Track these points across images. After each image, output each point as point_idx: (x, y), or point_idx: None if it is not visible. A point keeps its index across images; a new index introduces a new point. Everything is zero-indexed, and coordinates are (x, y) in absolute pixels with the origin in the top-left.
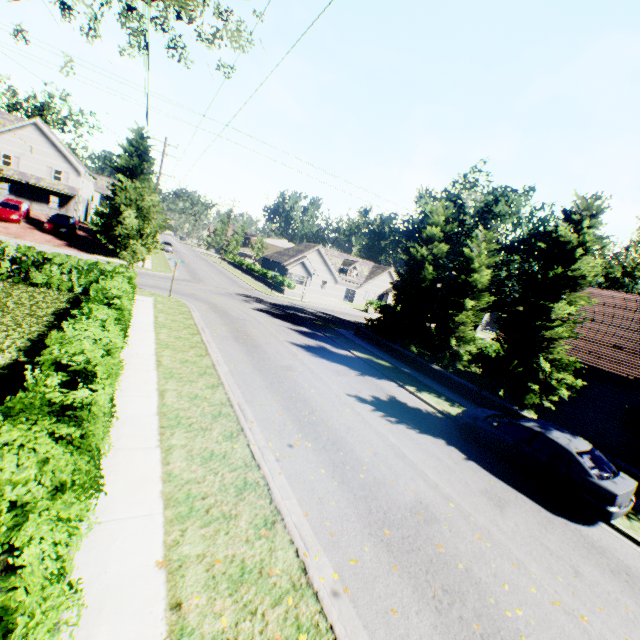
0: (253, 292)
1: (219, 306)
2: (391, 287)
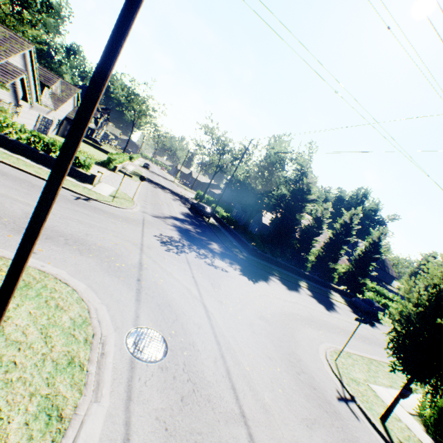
0: (120, 216)
1: (291, 314)
2: (73, 112)
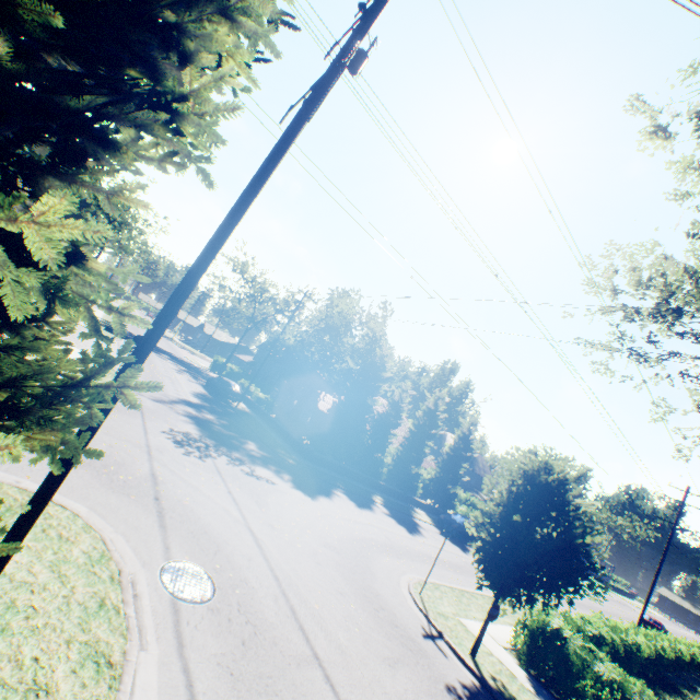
0: None
1: (364, 539)
2: None
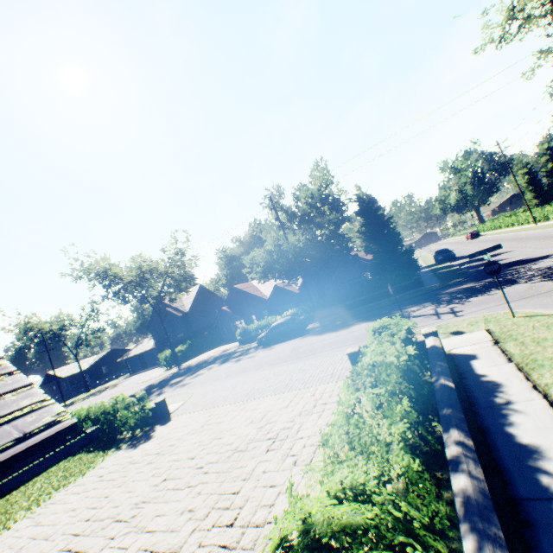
0: None
1: None
2: None
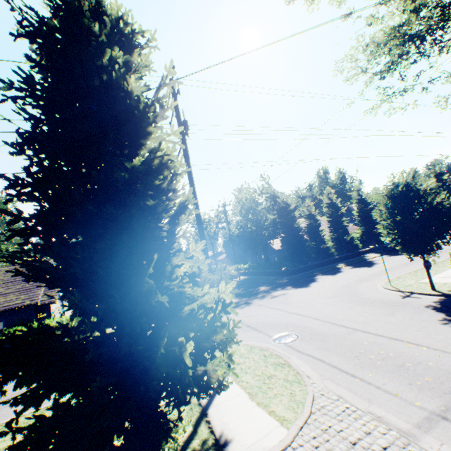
0: None
1: (346, 285)
2: None
